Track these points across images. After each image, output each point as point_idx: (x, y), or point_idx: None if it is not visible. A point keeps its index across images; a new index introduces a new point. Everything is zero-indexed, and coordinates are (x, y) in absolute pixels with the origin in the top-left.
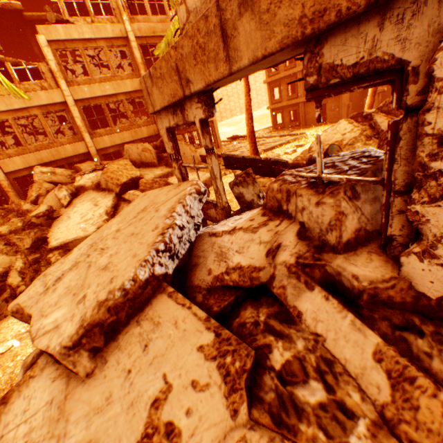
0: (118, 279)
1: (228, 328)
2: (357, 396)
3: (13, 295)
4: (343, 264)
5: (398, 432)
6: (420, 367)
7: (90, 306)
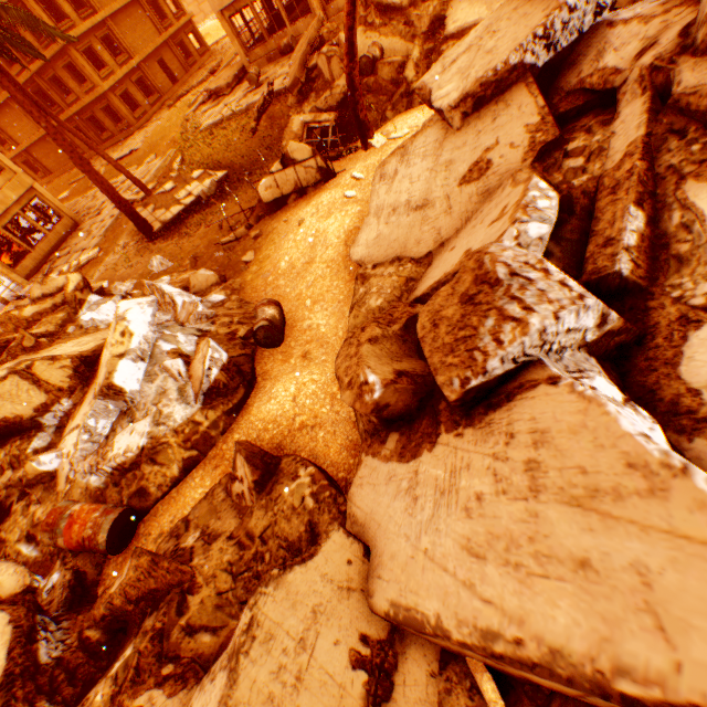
0: (494, 62)
1: (560, 130)
2: (597, 168)
3: (406, 93)
4: (685, 70)
5: (599, 183)
6: (651, 157)
7: (469, 82)
